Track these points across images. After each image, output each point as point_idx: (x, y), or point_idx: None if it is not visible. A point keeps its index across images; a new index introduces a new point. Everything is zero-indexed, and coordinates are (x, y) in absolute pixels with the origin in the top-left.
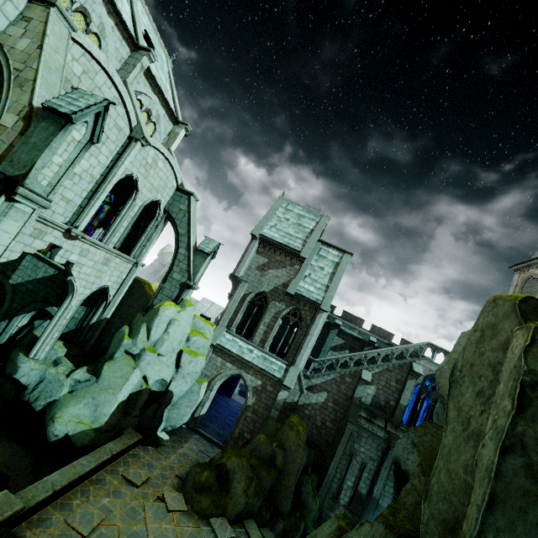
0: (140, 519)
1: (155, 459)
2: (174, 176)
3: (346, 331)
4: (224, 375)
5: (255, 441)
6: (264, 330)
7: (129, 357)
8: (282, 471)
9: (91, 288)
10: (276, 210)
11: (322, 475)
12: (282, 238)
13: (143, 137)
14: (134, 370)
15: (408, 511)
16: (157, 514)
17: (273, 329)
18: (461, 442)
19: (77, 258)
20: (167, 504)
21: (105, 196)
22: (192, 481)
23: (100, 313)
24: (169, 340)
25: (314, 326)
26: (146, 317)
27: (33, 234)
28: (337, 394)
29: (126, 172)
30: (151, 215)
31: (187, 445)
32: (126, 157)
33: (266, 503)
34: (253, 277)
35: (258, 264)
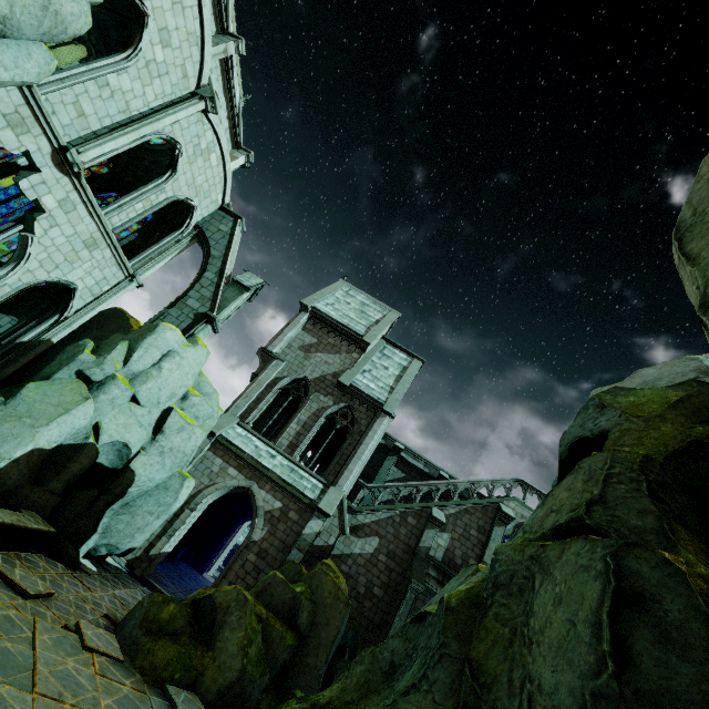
0: (22, 638)
1: (68, 582)
2: (223, 189)
3: (409, 460)
4: (222, 486)
5: (265, 579)
6: (297, 431)
7: (82, 383)
8: (306, 639)
9: (49, 273)
10: (335, 290)
11: None
12: (341, 317)
13: (212, 97)
14: (85, 400)
15: (633, 445)
16: (61, 643)
17: (311, 430)
18: None
19: (54, 207)
20: (85, 637)
21: (136, 138)
22: (143, 615)
23: (42, 330)
24: (157, 381)
25: (372, 433)
26: (132, 334)
27: (8, 118)
28: (394, 542)
29: (171, 135)
30: (174, 227)
31: (127, 590)
32: (182, 109)
33: (269, 696)
34: (293, 358)
35: (303, 343)
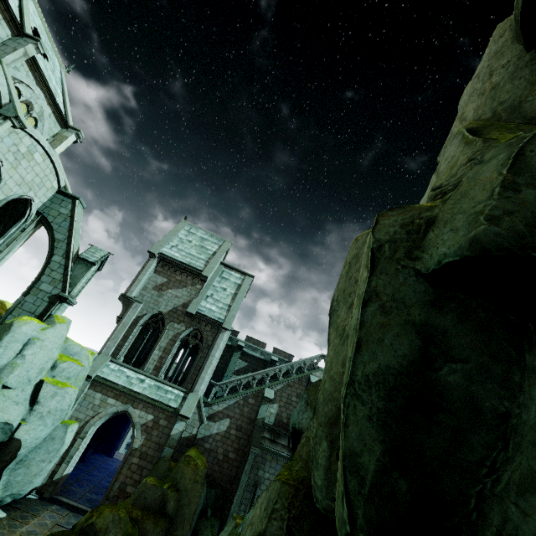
0: None
1: None
2: (56, 176)
3: (249, 353)
4: (104, 414)
5: (140, 487)
6: (159, 356)
7: None
8: (175, 518)
9: None
10: (178, 232)
11: (224, 519)
12: (184, 257)
13: (16, 116)
14: None
15: (304, 461)
16: None
17: (170, 353)
18: (340, 348)
19: None
20: None
21: None
22: None
23: None
24: (23, 366)
25: (216, 346)
26: None
27: None
28: (240, 419)
29: None
30: (17, 217)
31: (35, 520)
32: None
33: None
34: (149, 298)
35: (156, 283)
